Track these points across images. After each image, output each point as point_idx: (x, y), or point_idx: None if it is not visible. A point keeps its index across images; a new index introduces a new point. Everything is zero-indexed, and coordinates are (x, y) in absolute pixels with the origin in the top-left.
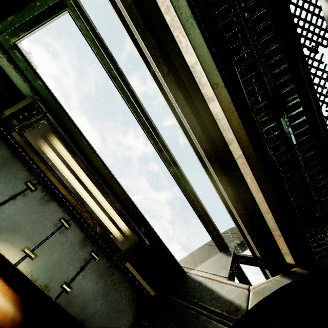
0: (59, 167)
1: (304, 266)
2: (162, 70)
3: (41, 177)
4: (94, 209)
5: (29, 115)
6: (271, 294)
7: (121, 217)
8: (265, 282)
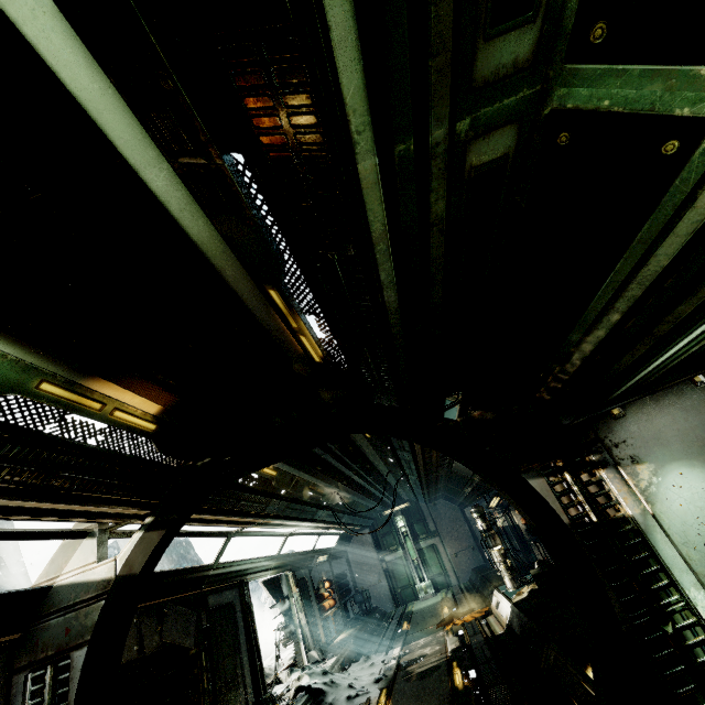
0: None
1: (152, 515)
2: None
3: None
4: None
5: None
6: (132, 552)
7: None
8: (127, 545)
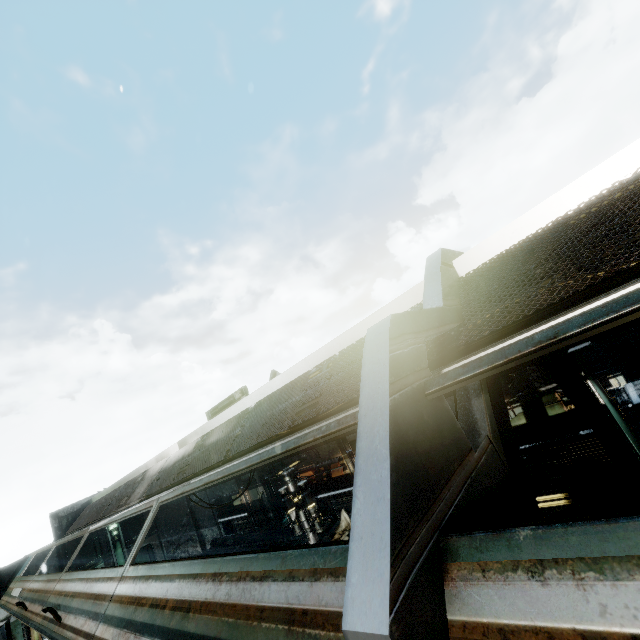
0: None
1: None
2: None
3: None
4: None
5: None
6: (499, 426)
7: None
8: (486, 414)
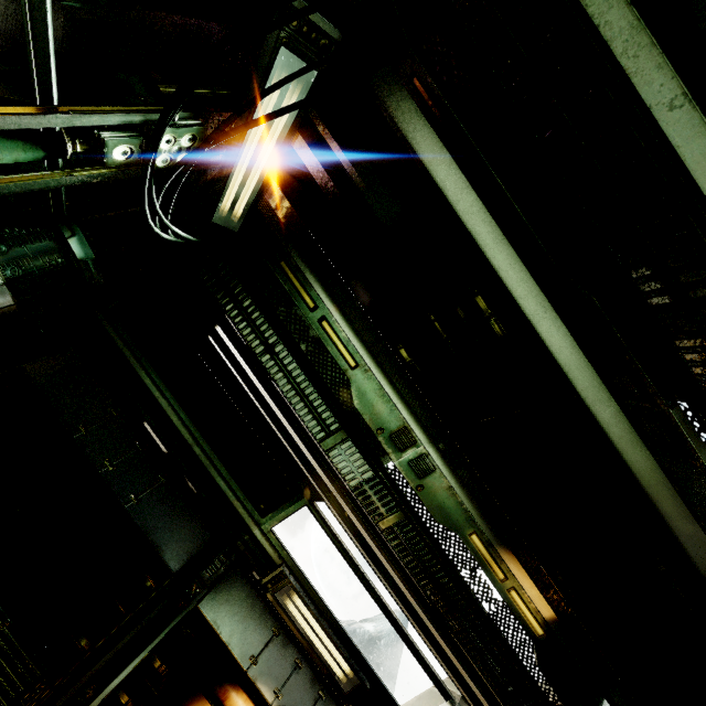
0: (297, 617)
1: None
2: (373, 563)
3: (281, 621)
4: (322, 652)
5: (279, 580)
6: None
7: (344, 660)
8: None
